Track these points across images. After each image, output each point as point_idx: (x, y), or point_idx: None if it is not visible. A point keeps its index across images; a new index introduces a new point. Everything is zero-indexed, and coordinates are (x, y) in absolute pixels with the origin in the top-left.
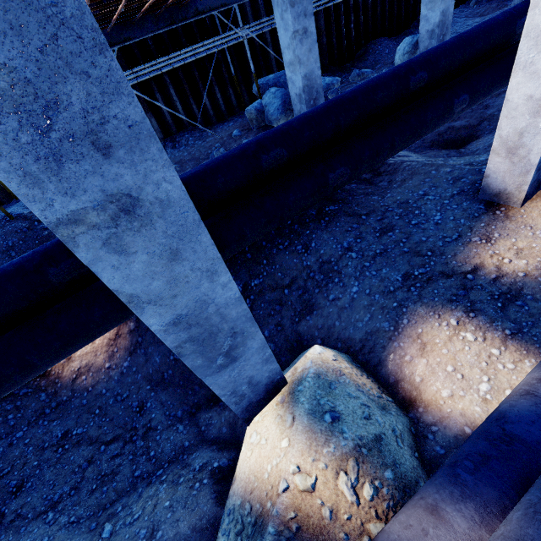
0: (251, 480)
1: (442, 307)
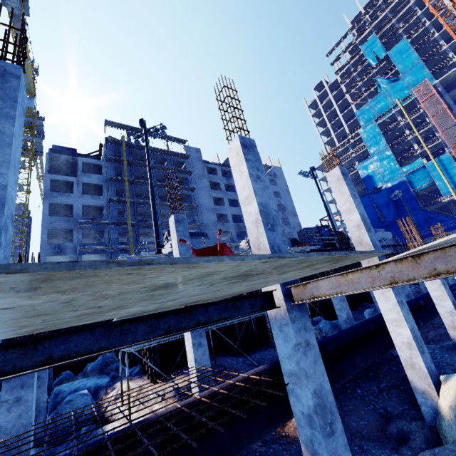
0: None
1: None
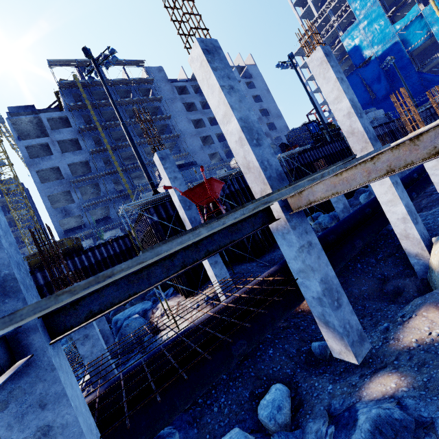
0: None
1: None
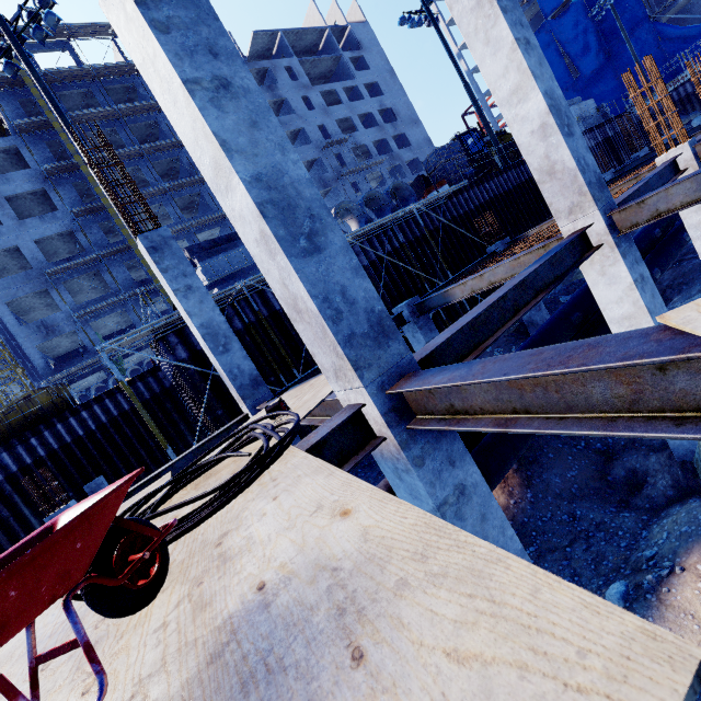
0: None
1: None
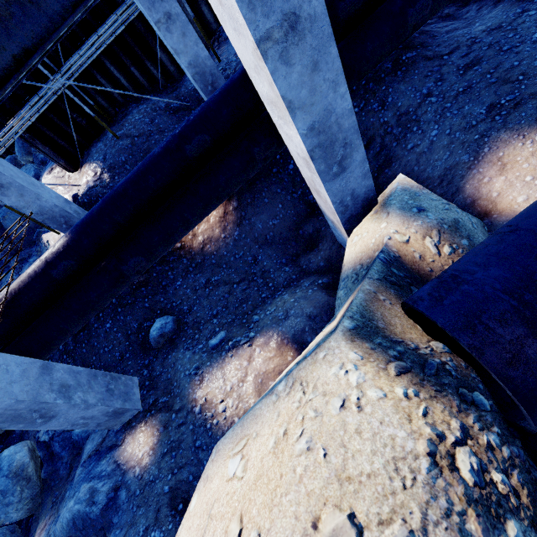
0: (358, 256)
1: (528, 127)
